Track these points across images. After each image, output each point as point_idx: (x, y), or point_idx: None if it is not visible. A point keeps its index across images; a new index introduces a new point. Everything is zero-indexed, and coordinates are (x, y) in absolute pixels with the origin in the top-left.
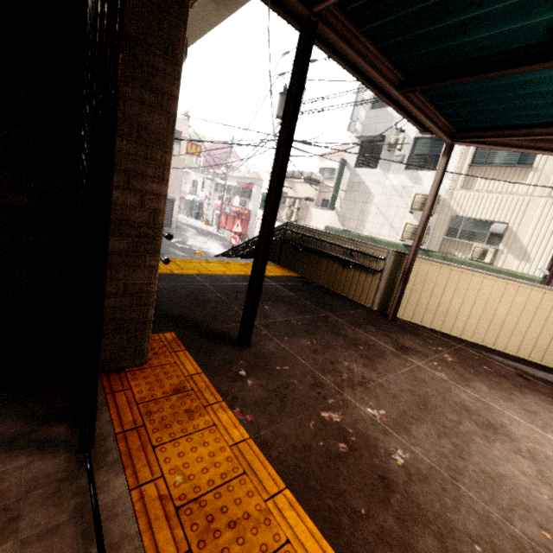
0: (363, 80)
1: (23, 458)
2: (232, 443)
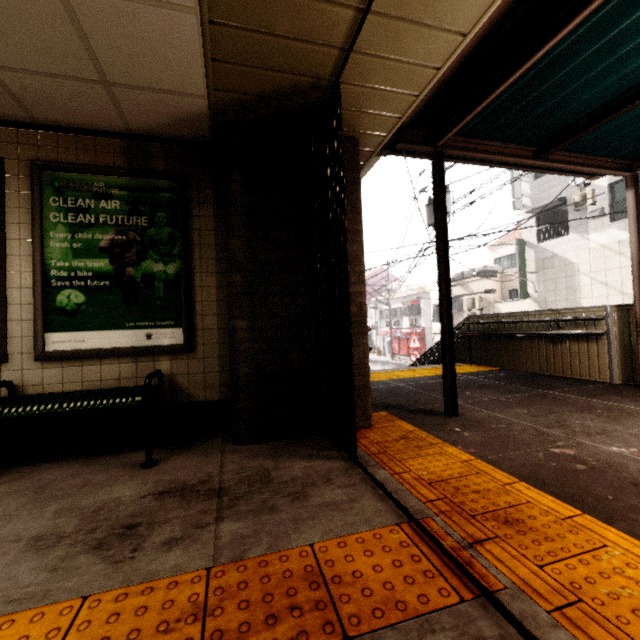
0: (498, 166)
1: (319, 461)
2: (461, 461)
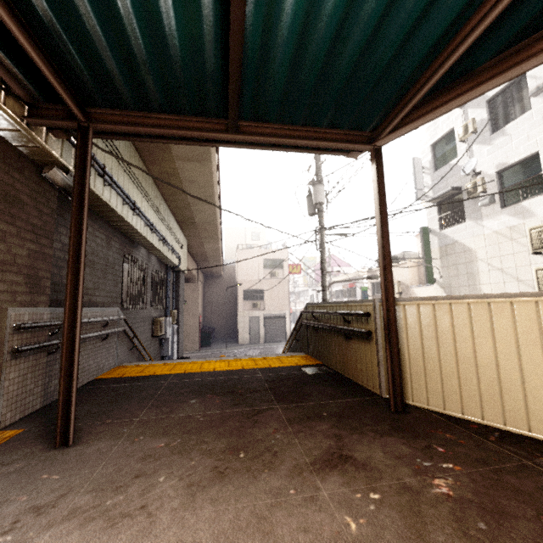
0: (217, 144)
1: None
2: None
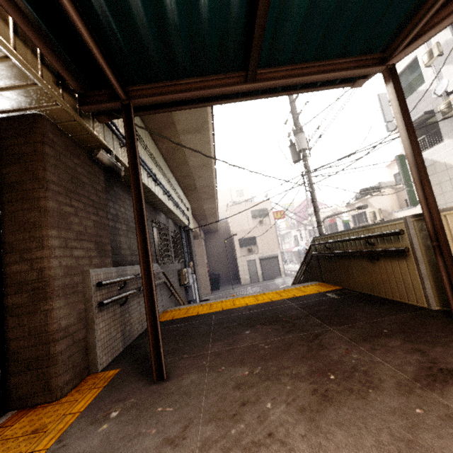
0: (232, 100)
1: None
2: None
